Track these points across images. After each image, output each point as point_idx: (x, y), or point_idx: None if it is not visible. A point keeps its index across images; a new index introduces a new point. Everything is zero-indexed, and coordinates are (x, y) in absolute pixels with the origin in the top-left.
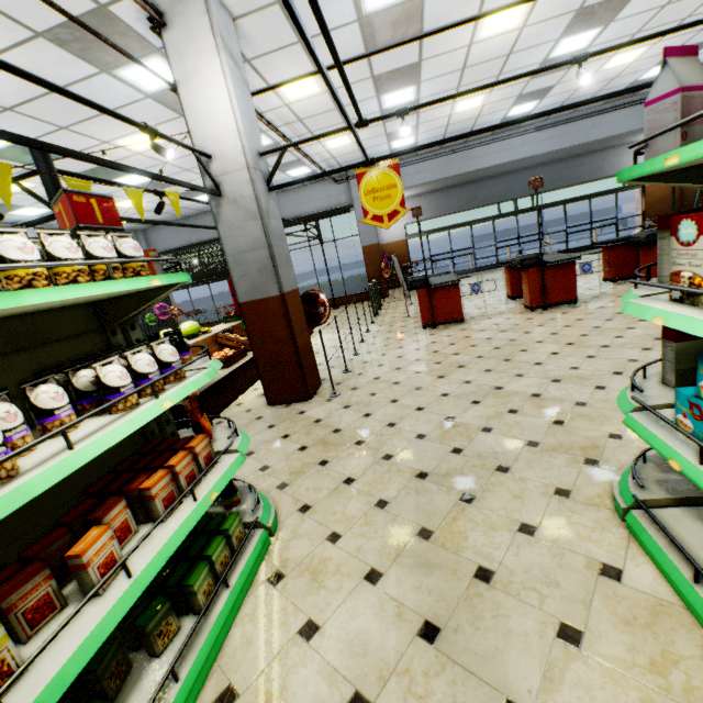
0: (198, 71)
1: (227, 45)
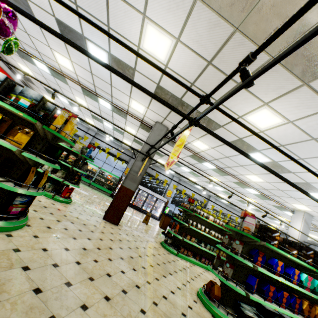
0: (295, 222)
1: (306, 221)
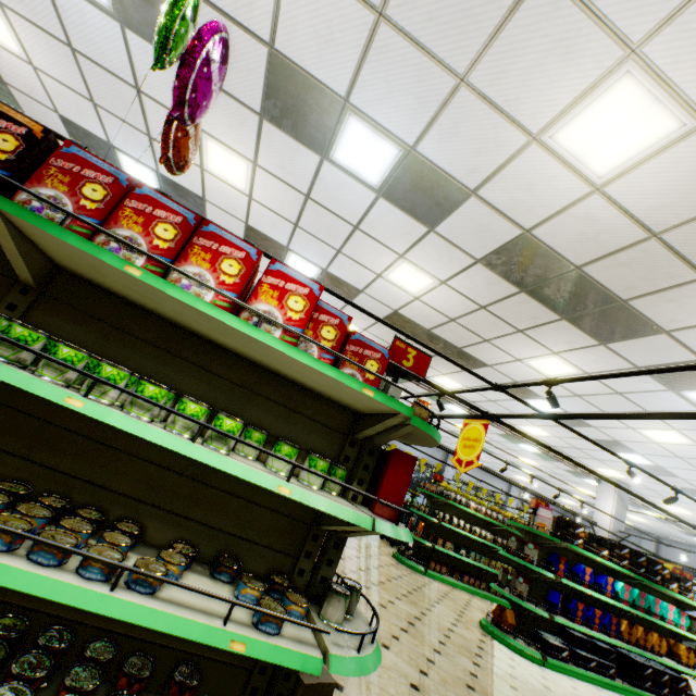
0: (604, 498)
1: (620, 495)
